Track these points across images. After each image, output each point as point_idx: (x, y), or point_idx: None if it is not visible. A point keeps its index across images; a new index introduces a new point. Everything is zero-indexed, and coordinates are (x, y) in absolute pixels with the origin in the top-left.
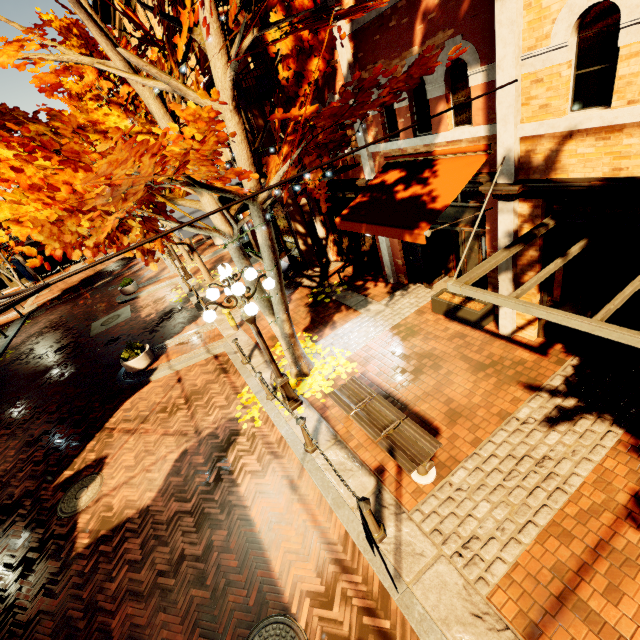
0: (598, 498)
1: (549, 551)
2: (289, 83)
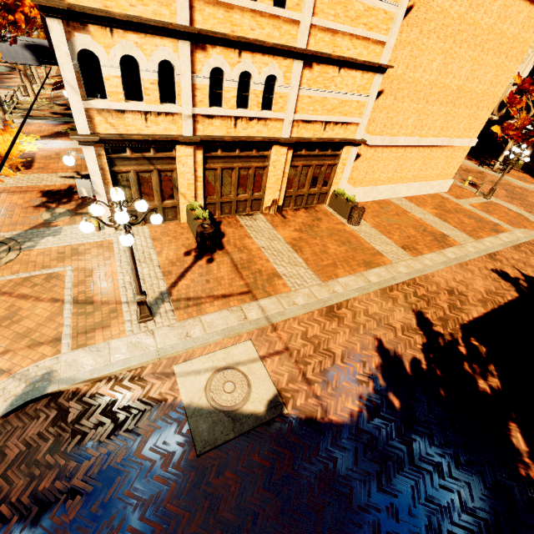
0: (42, 187)
1: (12, 189)
2: (11, 3)
